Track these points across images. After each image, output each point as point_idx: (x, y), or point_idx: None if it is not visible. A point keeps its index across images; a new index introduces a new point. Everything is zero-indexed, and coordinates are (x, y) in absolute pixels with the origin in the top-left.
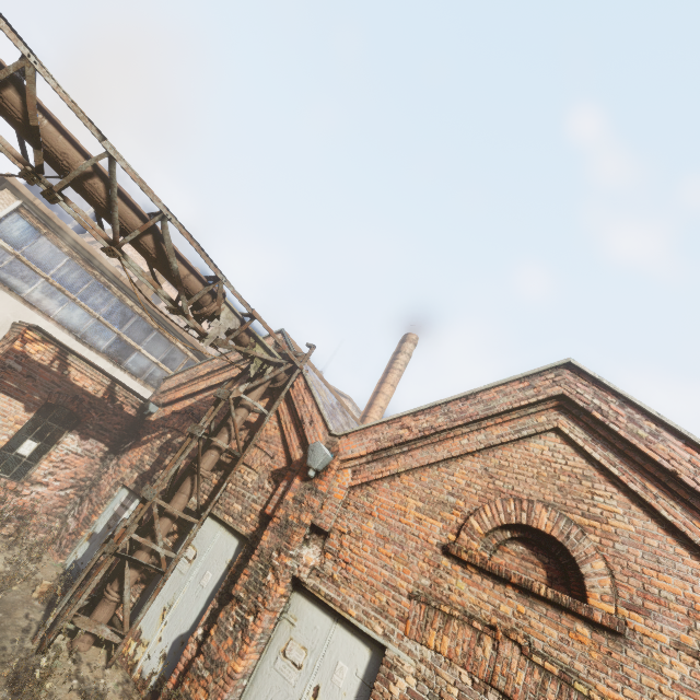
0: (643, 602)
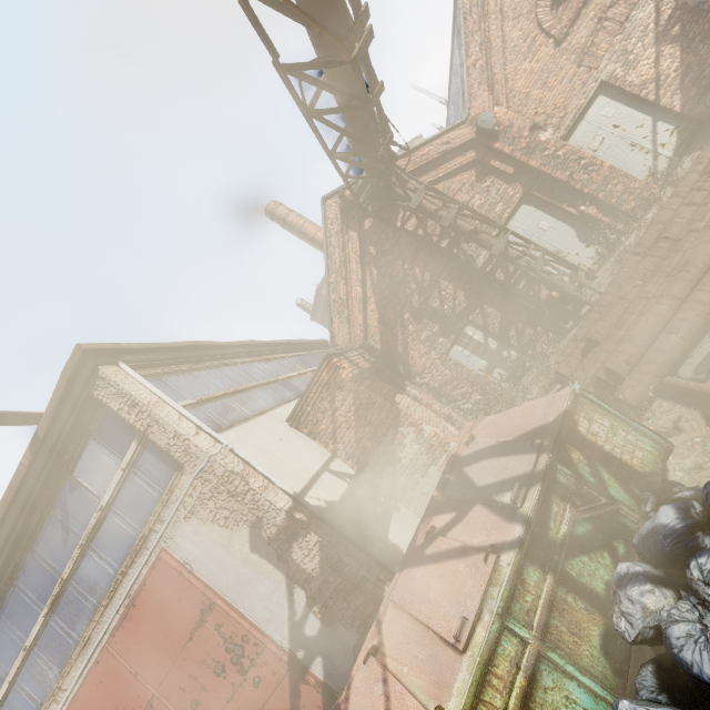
0: None
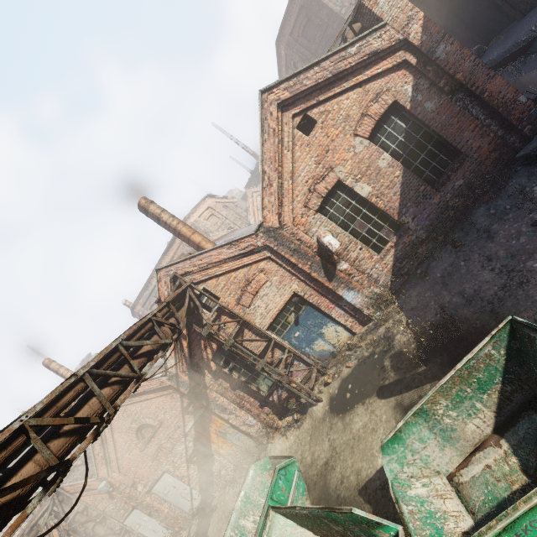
0: (156, 415)
